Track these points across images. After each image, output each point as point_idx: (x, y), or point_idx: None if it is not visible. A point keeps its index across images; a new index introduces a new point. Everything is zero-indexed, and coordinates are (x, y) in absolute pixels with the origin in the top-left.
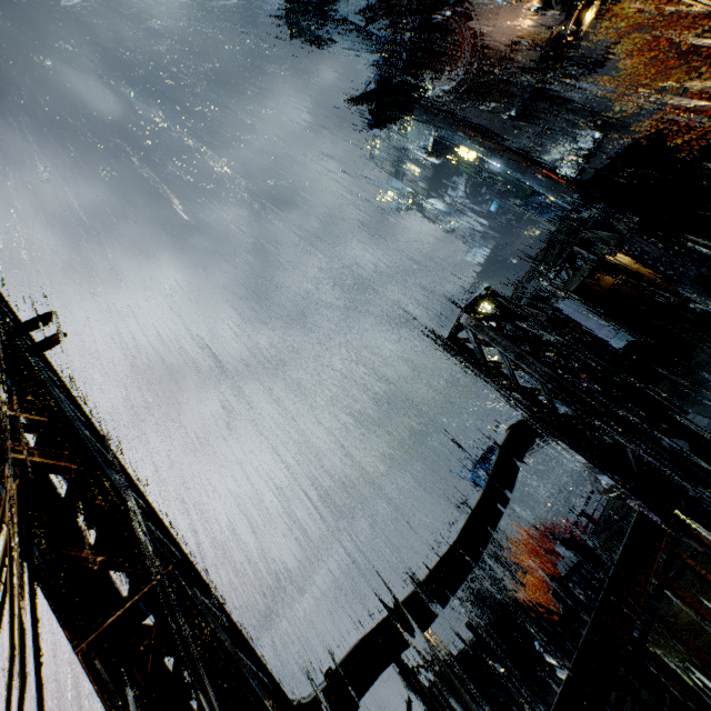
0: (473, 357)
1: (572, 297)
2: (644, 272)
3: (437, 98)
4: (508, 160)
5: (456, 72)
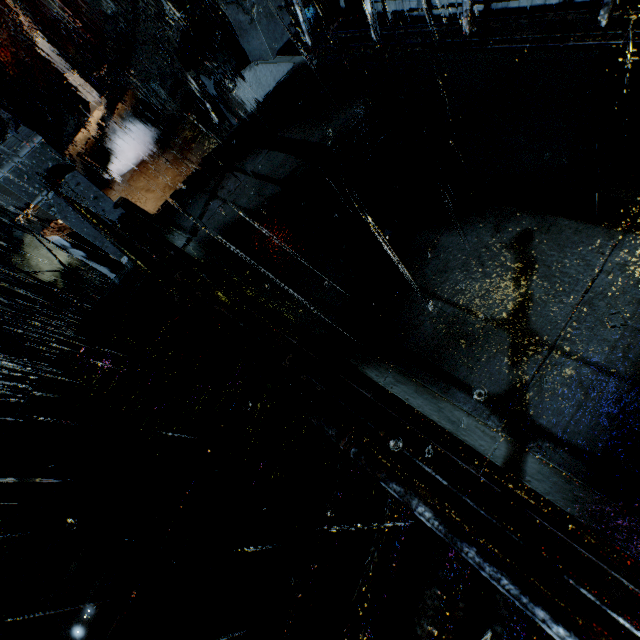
0: None
1: None
2: None
3: None
4: None
5: None
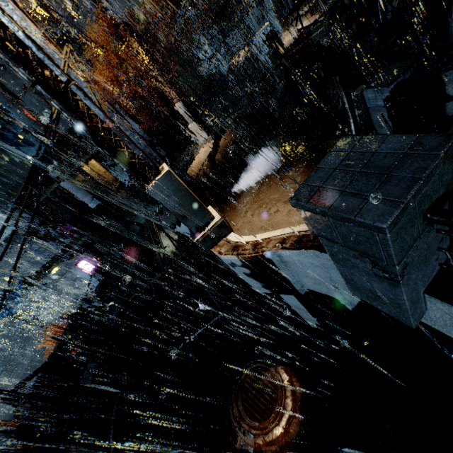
0: None
1: (69, 178)
2: (98, 177)
3: None
4: None
5: None
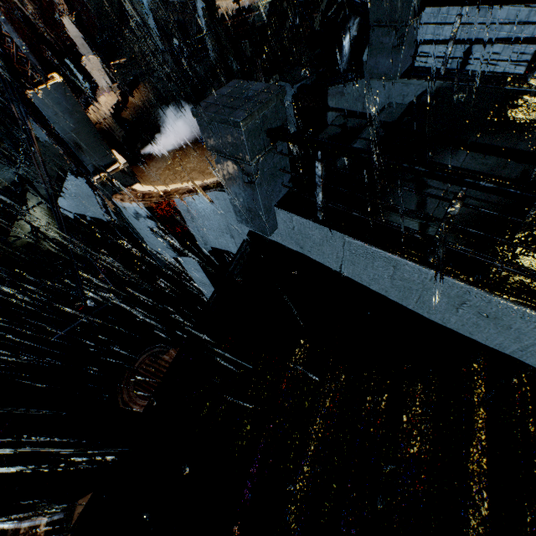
0: None
1: None
2: None
3: None
4: None
5: None
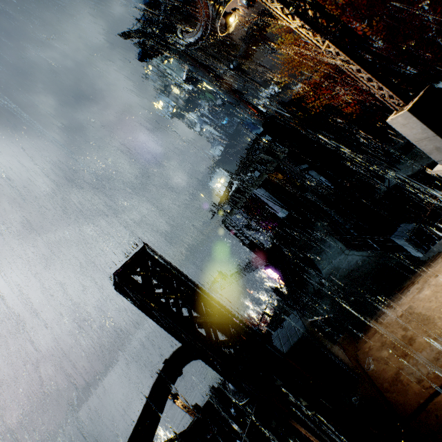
0: (135, 303)
1: (260, 187)
2: None
3: (186, 45)
4: (230, 95)
5: (197, 31)
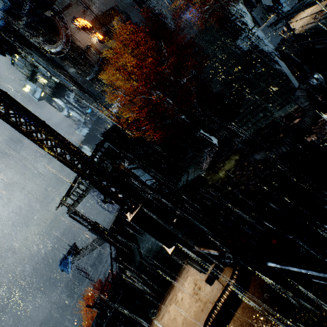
0: None
1: None
2: None
3: (48, 52)
4: (88, 98)
5: (58, 45)
